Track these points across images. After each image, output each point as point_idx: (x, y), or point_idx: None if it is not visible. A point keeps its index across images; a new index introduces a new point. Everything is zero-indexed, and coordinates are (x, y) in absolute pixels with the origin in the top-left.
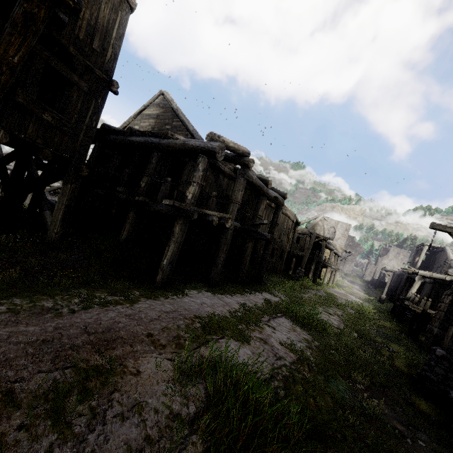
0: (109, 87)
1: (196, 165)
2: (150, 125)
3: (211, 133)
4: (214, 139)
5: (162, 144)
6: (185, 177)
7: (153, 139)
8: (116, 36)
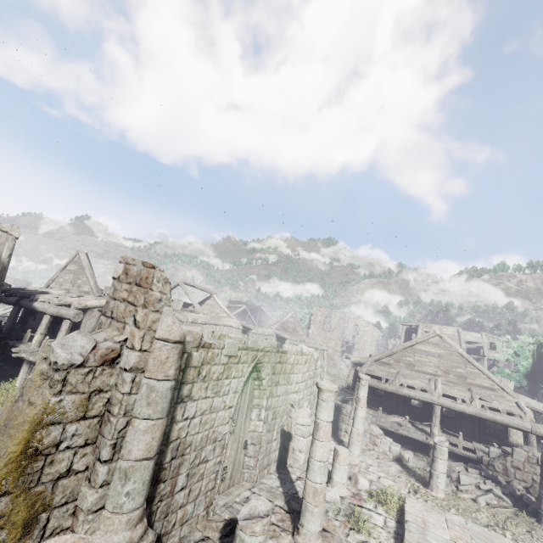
0: (1, 287)
1: (61, 327)
2: (70, 279)
3: (74, 303)
4: (75, 307)
5: (48, 311)
6: (83, 324)
7: (47, 305)
8: (5, 257)
